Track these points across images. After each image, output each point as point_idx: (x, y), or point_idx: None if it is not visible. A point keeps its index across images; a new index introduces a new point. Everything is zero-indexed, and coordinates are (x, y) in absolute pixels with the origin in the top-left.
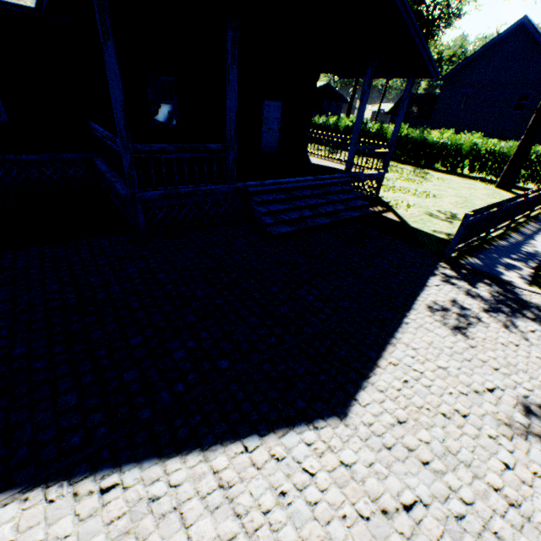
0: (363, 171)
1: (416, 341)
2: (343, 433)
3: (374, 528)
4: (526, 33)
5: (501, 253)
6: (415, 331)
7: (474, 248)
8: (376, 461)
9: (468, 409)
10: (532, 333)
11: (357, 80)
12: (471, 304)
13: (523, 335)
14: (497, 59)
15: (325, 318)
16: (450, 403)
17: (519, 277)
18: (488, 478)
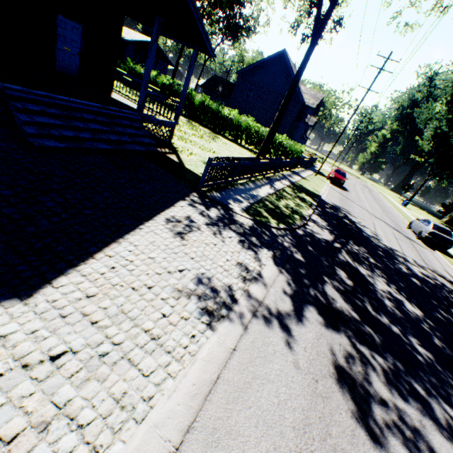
0: (155, 115)
1: (141, 241)
2: (17, 311)
3: (4, 381)
4: (285, 61)
5: (237, 192)
6: (145, 234)
7: (222, 187)
8: (42, 328)
9: (156, 283)
10: (230, 238)
11: (182, 50)
12: (199, 220)
13: (223, 239)
14: (270, 72)
15: (60, 221)
16: (144, 280)
17: (239, 207)
18: (145, 325)
